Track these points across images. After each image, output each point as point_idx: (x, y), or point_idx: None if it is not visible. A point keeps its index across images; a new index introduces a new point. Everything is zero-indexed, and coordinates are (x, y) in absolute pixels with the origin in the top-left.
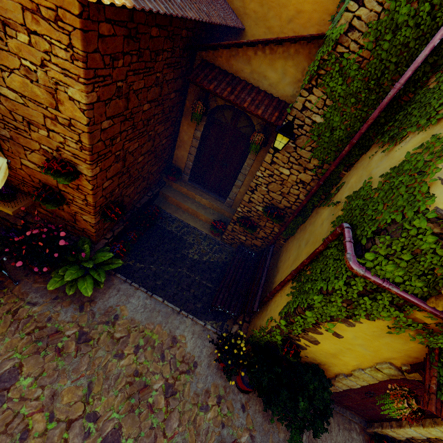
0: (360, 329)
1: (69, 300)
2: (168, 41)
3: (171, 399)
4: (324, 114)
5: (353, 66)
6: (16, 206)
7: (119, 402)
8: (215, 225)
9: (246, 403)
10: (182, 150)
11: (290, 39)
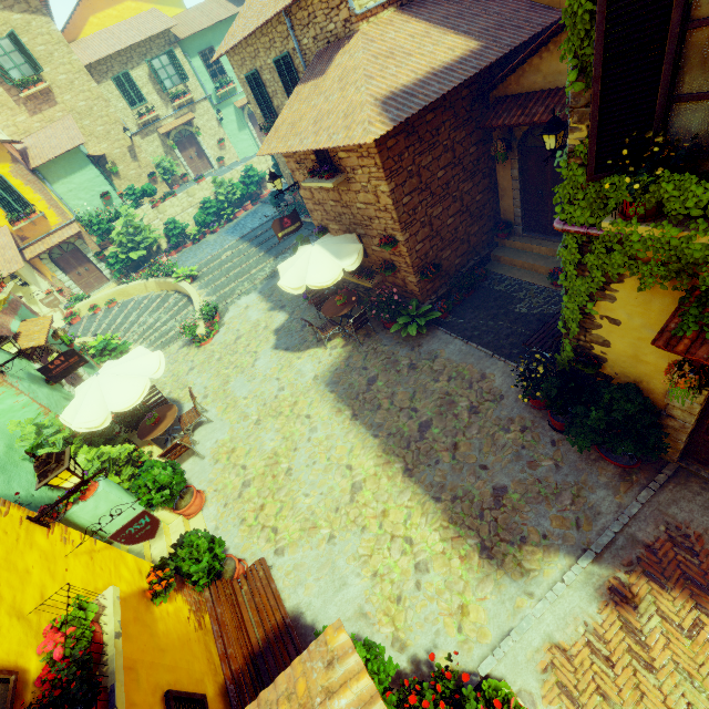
0: (624, 302)
1: (405, 344)
2: (447, 113)
3: (473, 416)
4: None
5: None
6: (373, 282)
7: (432, 407)
8: (553, 272)
9: (559, 441)
10: (506, 199)
11: (556, 28)
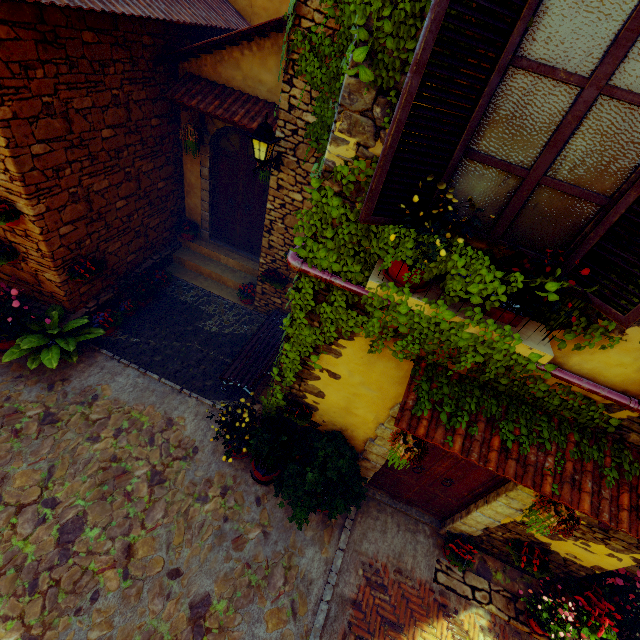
0: (349, 359)
1: (36, 379)
2: (120, 50)
3: (157, 488)
4: (315, 110)
5: (325, 42)
6: None
7: (87, 488)
8: (243, 289)
9: (264, 497)
10: (193, 197)
11: (265, 25)
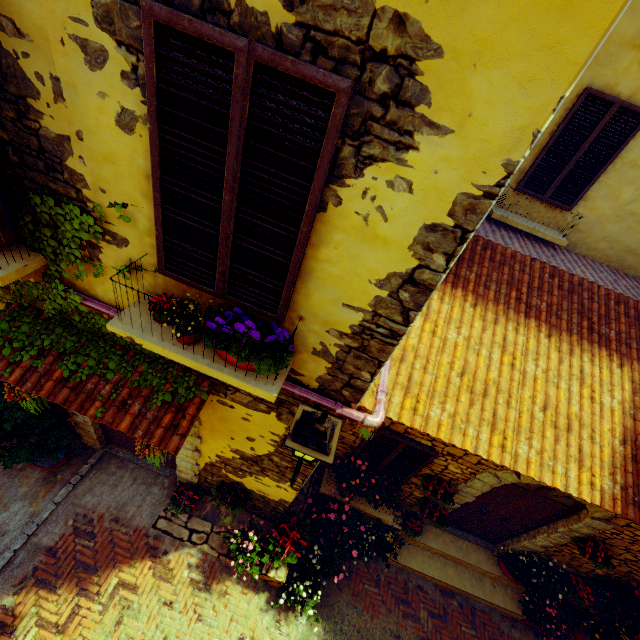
0: None
1: None
2: None
3: None
4: None
5: None
6: None
7: None
8: None
9: None
10: None
11: None
